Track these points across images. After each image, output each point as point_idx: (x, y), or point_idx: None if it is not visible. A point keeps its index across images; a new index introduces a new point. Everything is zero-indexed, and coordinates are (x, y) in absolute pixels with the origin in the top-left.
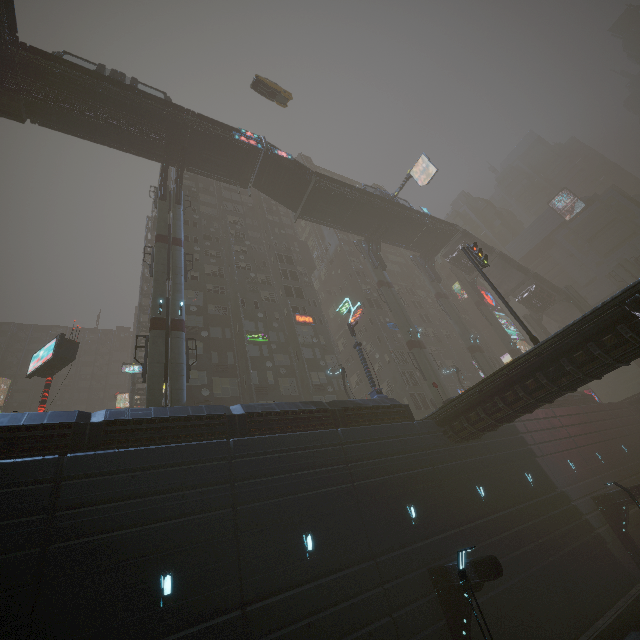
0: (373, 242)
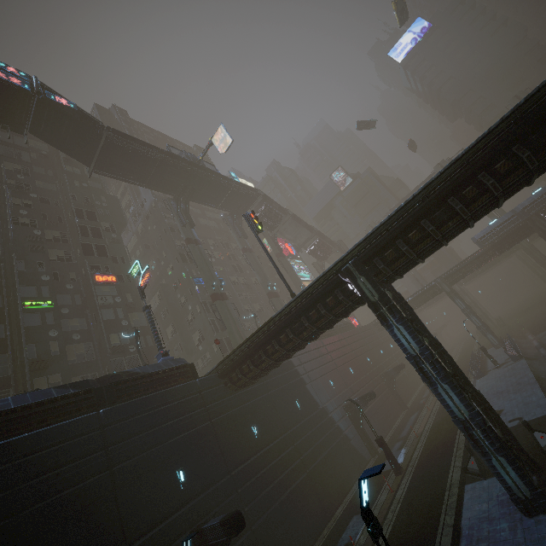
0: (182, 201)
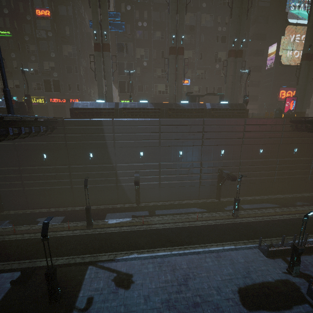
0: None
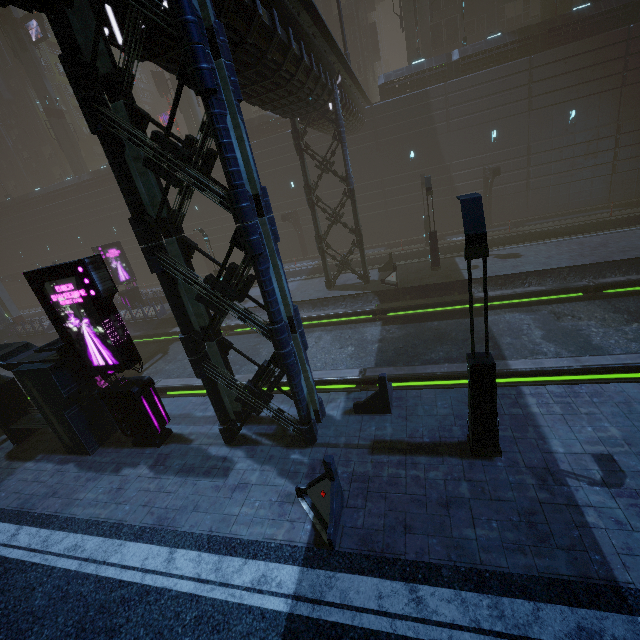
0: None
